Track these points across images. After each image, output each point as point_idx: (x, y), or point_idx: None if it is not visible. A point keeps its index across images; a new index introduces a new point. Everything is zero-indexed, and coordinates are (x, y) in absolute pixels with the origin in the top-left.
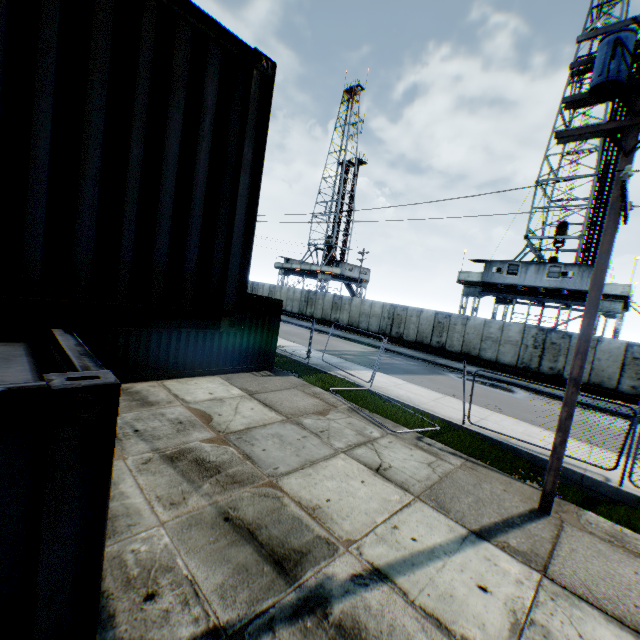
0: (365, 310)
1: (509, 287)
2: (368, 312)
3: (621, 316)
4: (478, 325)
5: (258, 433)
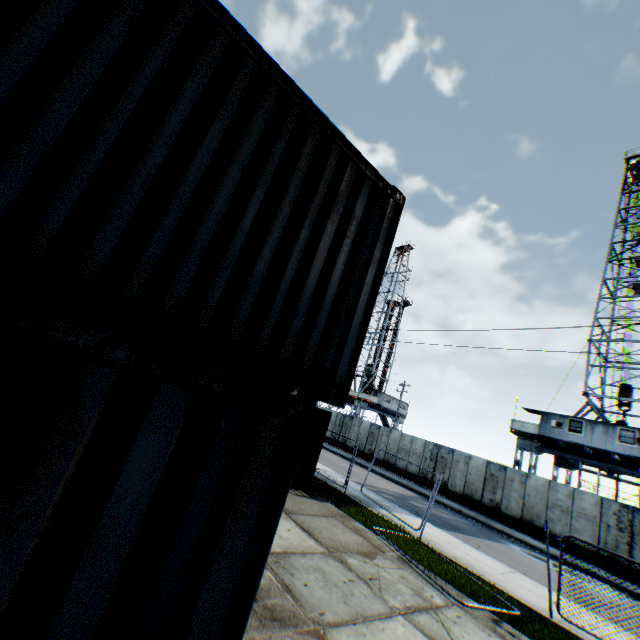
0: (404, 446)
1: (572, 446)
2: (408, 448)
3: None
4: (540, 486)
5: (297, 560)
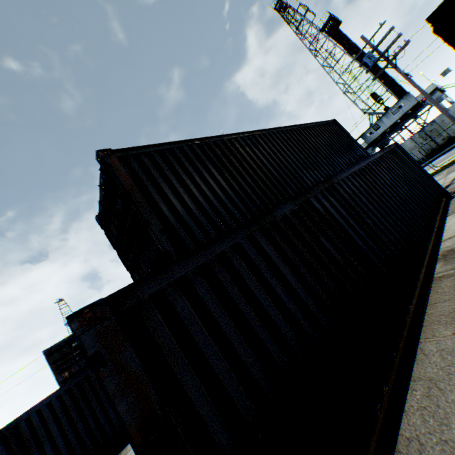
0: None
1: (382, 134)
2: None
3: (445, 96)
4: None
5: None
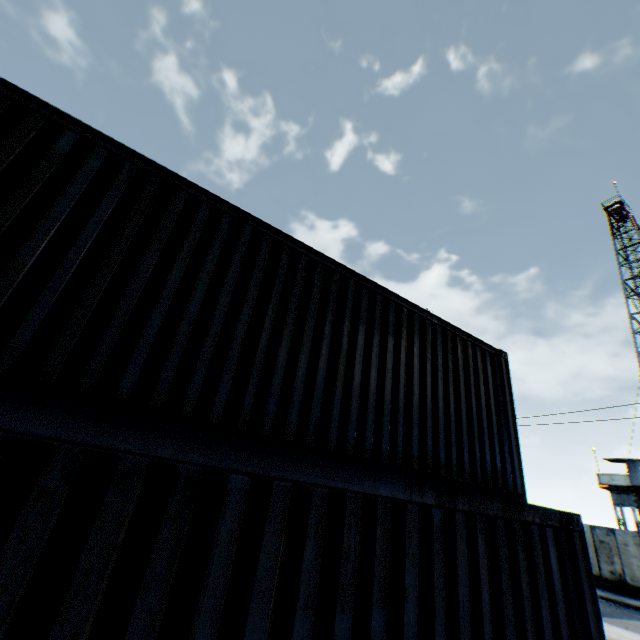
0: None
1: None
2: None
3: None
4: None
5: None
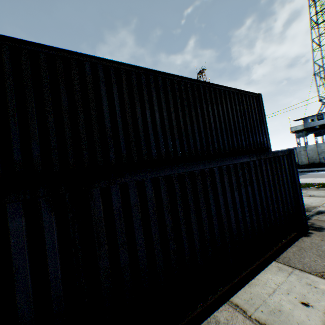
0: None
1: (321, 126)
2: None
3: None
4: (312, 148)
5: None
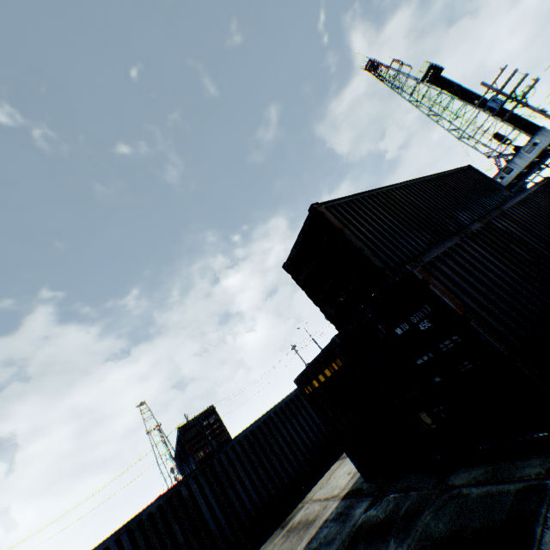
0: None
1: (516, 177)
2: None
3: None
4: None
5: None
